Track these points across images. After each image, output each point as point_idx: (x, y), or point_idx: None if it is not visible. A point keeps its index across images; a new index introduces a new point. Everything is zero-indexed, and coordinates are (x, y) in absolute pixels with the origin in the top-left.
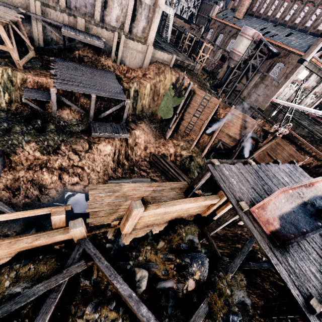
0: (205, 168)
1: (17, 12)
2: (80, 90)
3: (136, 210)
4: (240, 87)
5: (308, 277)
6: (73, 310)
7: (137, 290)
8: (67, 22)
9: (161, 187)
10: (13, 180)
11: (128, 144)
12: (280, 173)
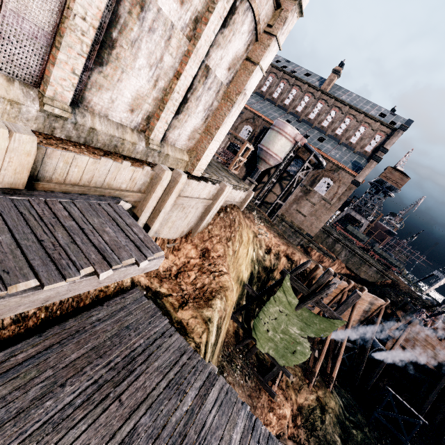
0: None
1: None
2: None
3: None
4: (272, 199)
5: None
6: None
7: None
8: None
9: None
10: None
11: None
12: None
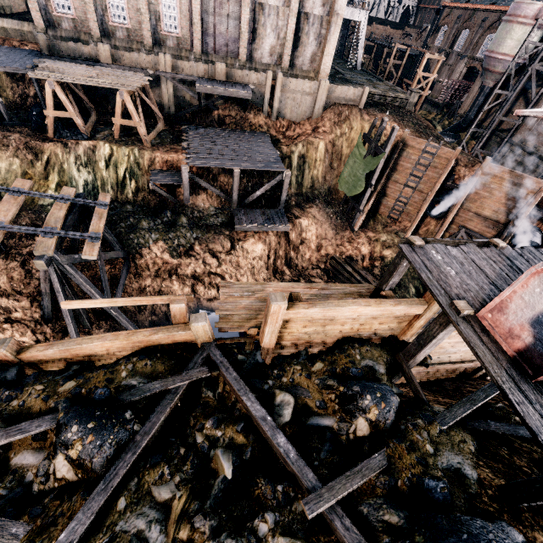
0: (399, 254)
1: (145, 75)
2: (219, 164)
3: (275, 304)
4: (510, 123)
5: None
6: (192, 421)
7: (275, 418)
8: (203, 73)
9: (328, 290)
10: (139, 290)
11: (289, 241)
12: None
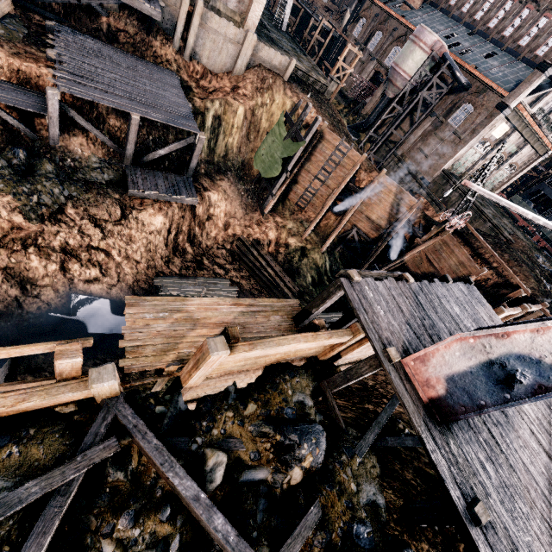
0: (335, 284)
1: None
2: (110, 101)
3: (215, 355)
4: (397, 137)
5: (475, 469)
6: (93, 523)
7: (207, 486)
8: None
9: (256, 307)
10: None
11: (195, 216)
12: (449, 298)
